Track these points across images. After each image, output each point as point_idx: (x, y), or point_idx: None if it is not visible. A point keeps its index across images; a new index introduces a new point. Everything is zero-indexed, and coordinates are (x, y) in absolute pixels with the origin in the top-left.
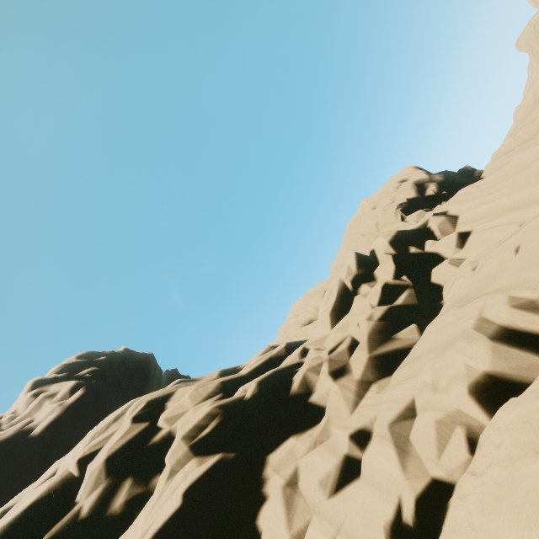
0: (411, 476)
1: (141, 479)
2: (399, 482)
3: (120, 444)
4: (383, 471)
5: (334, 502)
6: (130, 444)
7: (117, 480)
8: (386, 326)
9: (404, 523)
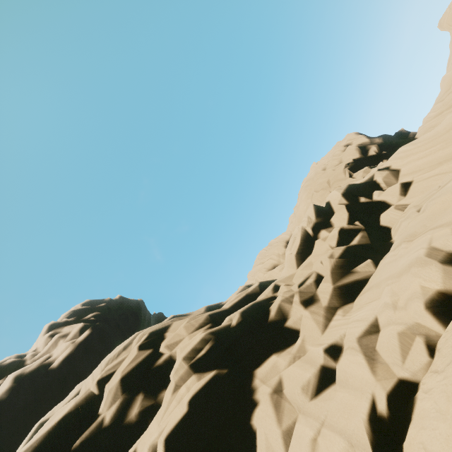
0: (380, 378)
1: (151, 394)
2: (371, 383)
3: (130, 367)
4: (356, 375)
5: (316, 402)
6: (138, 367)
7: (131, 395)
8: (346, 262)
9: (379, 414)
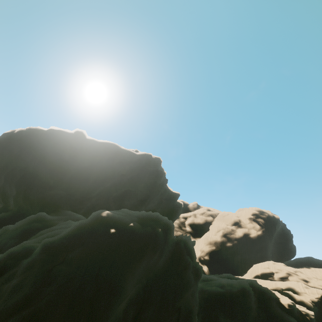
0: None
1: None
2: None
3: (281, 275)
4: None
5: None
6: (282, 277)
7: (280, 280)
8: None
9: None
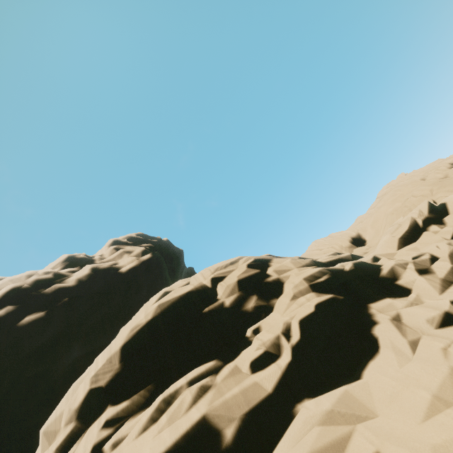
0: None
1: (263, 298)
2: None
3: (244, 275)
4: None
5: (443, 330)
6: (250, 278)
7: (246, 294)
8: None
9: None
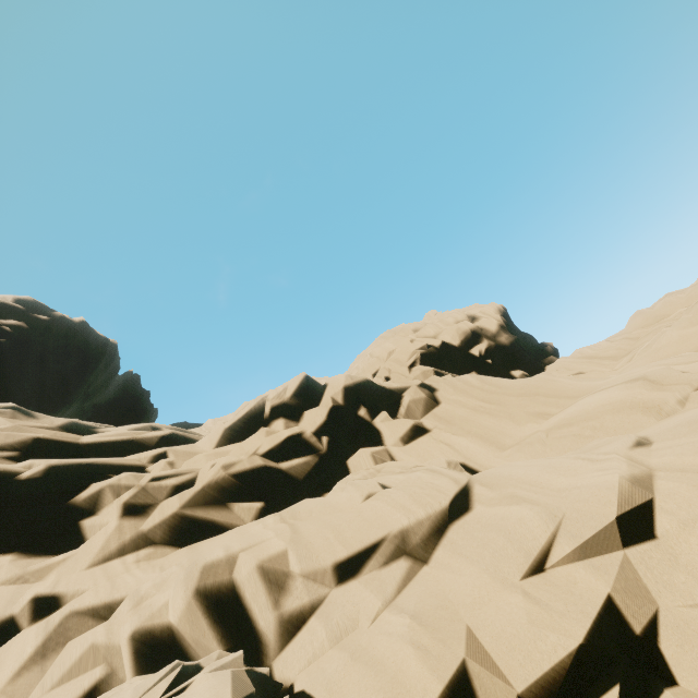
0: (9, 690)
1: None
2: None
3: None
4: (3, 664)
5: None
6: None
7: None
8: (234, 487)
9: None
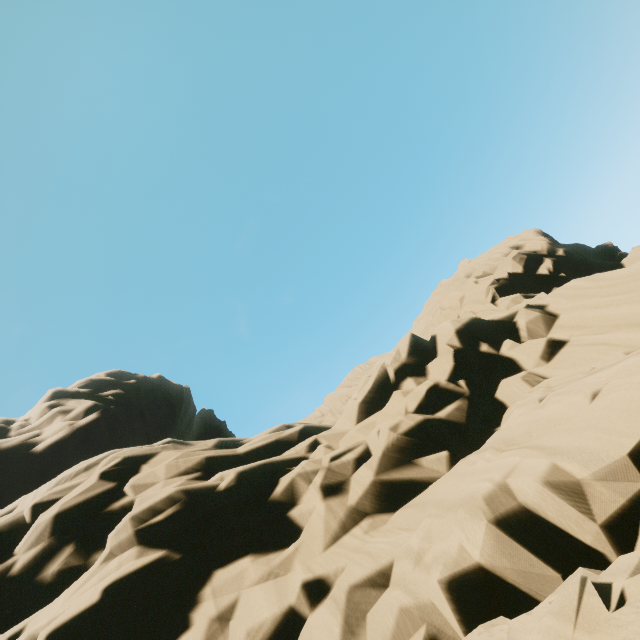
0: None
1: (84, 550)
2: None
3: (76, 500)
4: None
5: None
6: (87, 503)
7: (60, 542)
8: (411, 444)
9: None
